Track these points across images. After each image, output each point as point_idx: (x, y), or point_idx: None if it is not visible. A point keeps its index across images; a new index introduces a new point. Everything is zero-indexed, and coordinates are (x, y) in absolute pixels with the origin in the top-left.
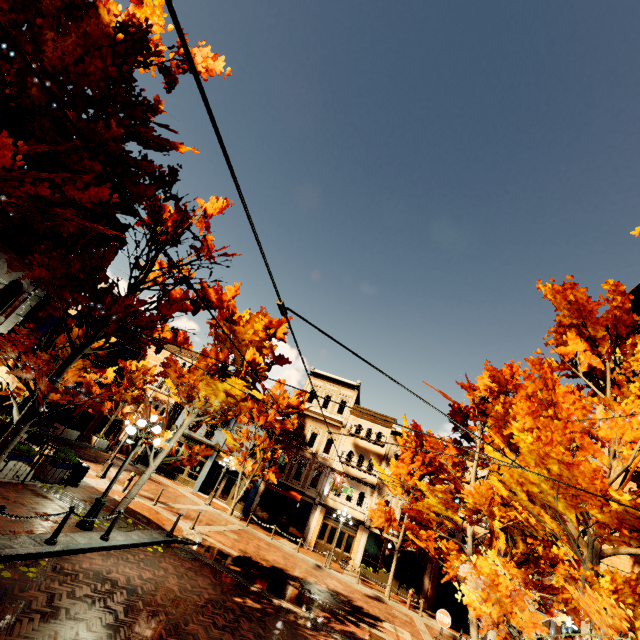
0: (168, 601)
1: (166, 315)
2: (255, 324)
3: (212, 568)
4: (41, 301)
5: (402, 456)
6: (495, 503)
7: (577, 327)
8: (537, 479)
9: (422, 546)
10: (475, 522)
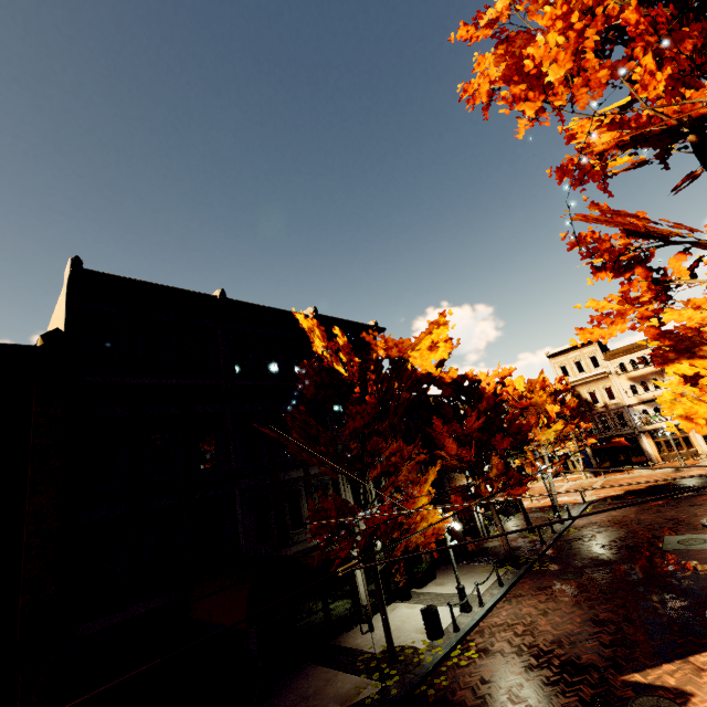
0: (623, 517)
1: (526, 430)
2: (538, 394)
3: (620, 503)
4: None
5: None
6: None
7: None
8: None
9: None
10: None
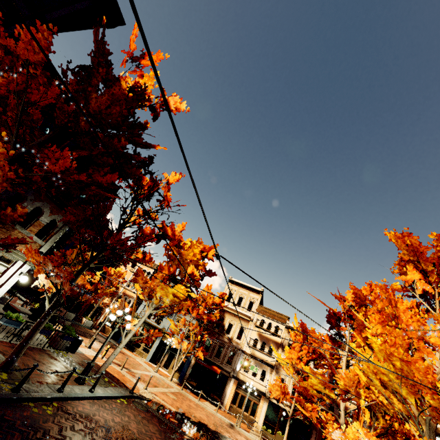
0: (130, 439)
1: (141, 245)
2: (194, 249)
3: (158, 419)
4: (66, 233)
5: (293, 345)
6: (360, 386)
7: (413, 262)
8: (386, 371)
9: (307, 415)
10: (346, 399)
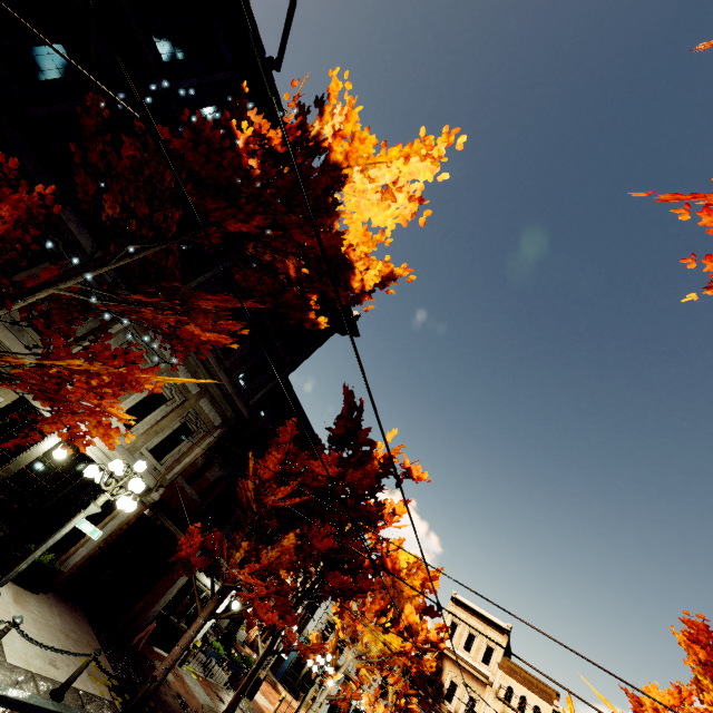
0: None
1: (362, 587)
2: (414, 580)
3: None
4: None
5: None
6: None
7: None
8: None
9: None
10: None
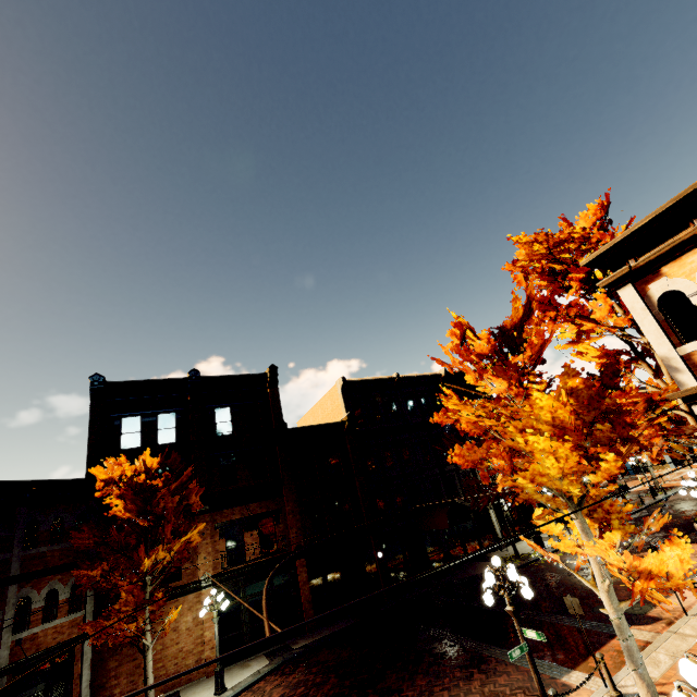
0: None
1: None
2: None
3: None
4: None
5: None
6: None
7: None
8: None
9: None
10: None
